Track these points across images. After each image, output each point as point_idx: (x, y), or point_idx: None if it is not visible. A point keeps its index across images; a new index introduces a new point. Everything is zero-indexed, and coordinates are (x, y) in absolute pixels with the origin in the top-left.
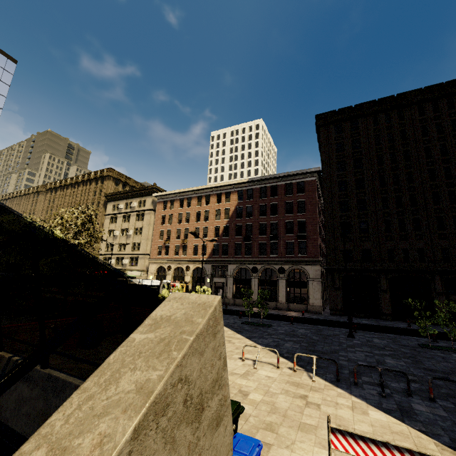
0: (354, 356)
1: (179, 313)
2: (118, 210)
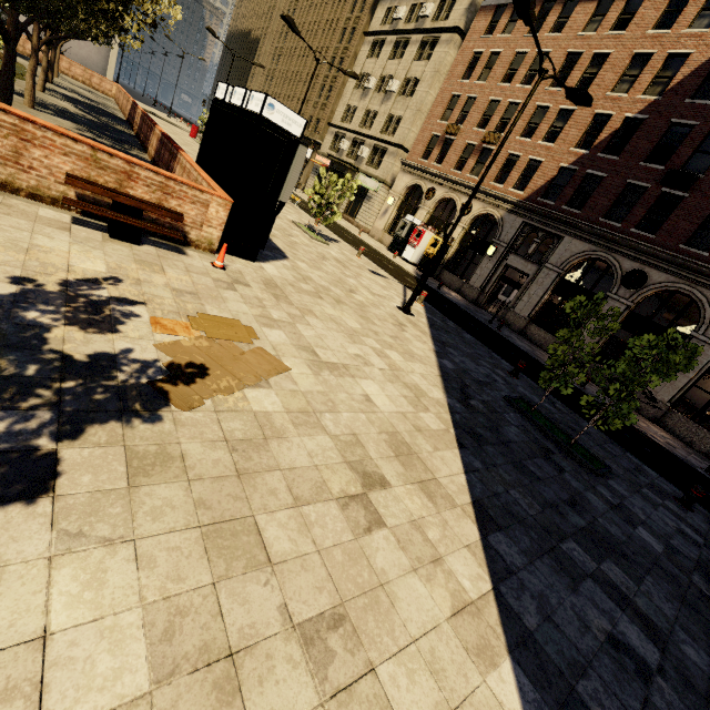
0: None
1: None
2: (392, 24)
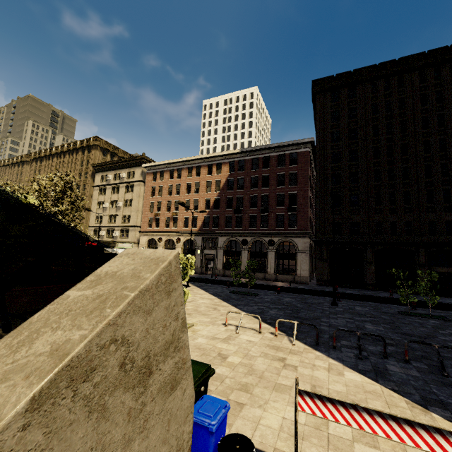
0: (335, 322)
1: (127, 269)
2: (107, 181)
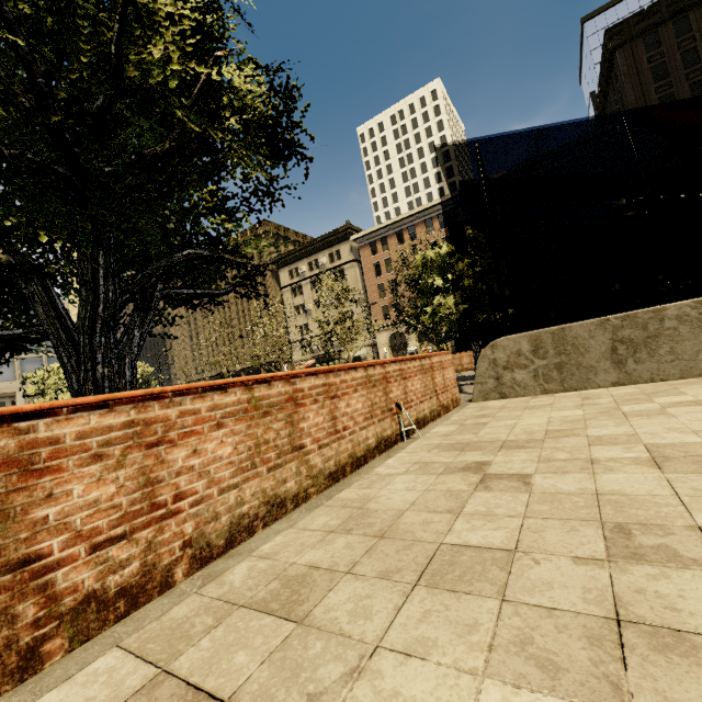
0: None
1: None
2: (299, 276)
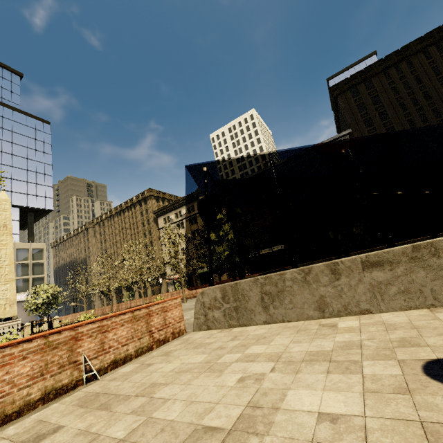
0: None
1: None
2: (170, 221)
